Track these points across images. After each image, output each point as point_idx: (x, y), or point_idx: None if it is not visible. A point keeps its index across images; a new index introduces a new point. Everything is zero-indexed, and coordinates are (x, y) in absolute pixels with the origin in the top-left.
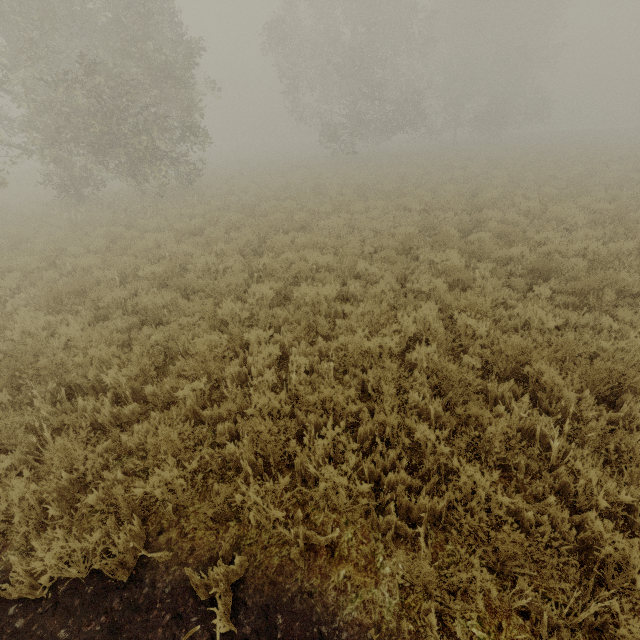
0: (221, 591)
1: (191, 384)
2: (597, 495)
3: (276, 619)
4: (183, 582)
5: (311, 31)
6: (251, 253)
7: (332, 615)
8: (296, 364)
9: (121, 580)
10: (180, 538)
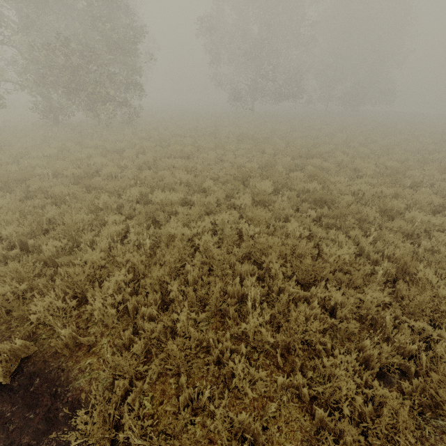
0: (3, 358)
1: (53, 242)
2: (250, 334)
3: (35, 380)
4: None
5: (232, 26)
6: (147, 169)
7: (69, 383)
8: (129, 239)
9: None
10: (6, 330)
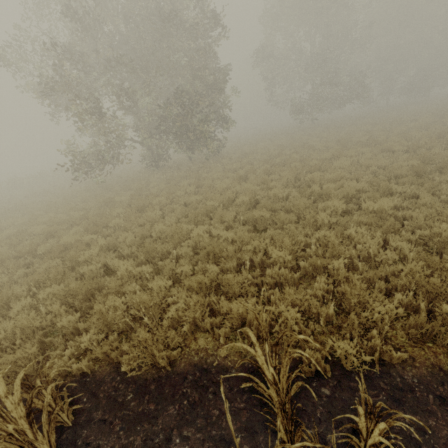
0: None
1: (338, 259)
2: None
3: None
4: (423, 377)
5: (282, 49)
6: (292, 187)
7: None
8: (399, 248)
9: (374, 372)
10: (396, 351)
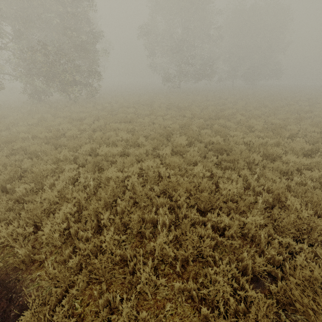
0: None
1: (23, 185)
2: (156, 250)
3: None
4: None
5: (162, 30)
6: (99, 131)
7: (21, 290)
8: (79, 181)
9: None
10: None
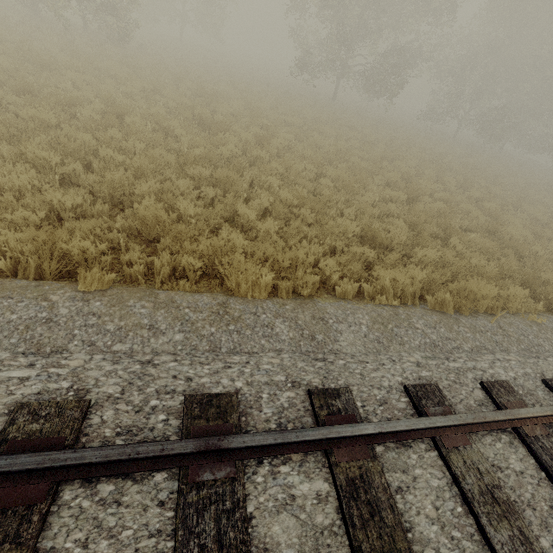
0: None
1: None
2: None
3: None
4: None
5: None
6: None
7: None
8: None
9: None
10: None
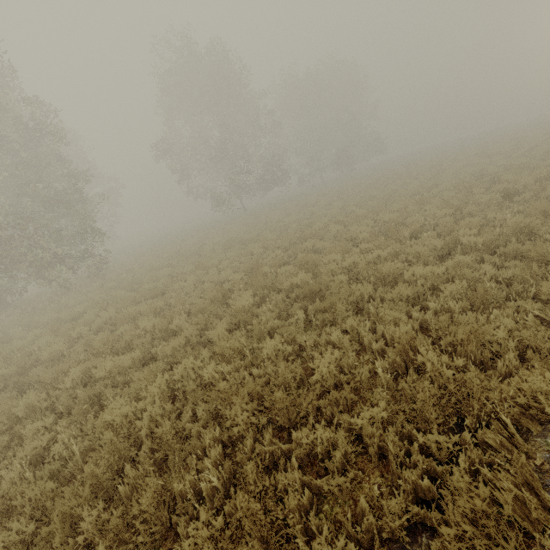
0: None
1: None
2: None
3: None
4: None
5: (190, 138)
6: (109, 328)
7: None
8: (53, 453)
9: None
10: None
